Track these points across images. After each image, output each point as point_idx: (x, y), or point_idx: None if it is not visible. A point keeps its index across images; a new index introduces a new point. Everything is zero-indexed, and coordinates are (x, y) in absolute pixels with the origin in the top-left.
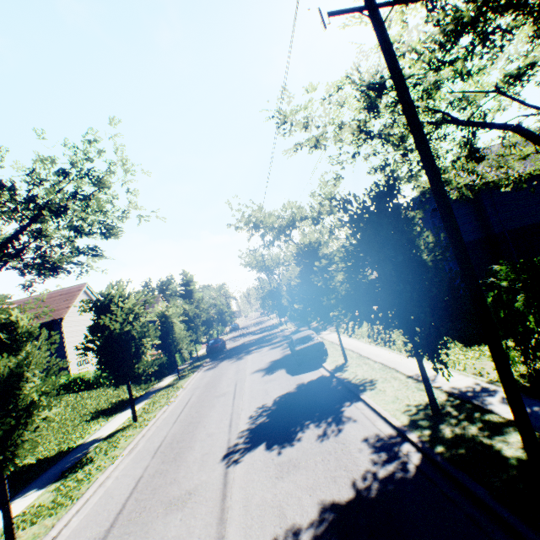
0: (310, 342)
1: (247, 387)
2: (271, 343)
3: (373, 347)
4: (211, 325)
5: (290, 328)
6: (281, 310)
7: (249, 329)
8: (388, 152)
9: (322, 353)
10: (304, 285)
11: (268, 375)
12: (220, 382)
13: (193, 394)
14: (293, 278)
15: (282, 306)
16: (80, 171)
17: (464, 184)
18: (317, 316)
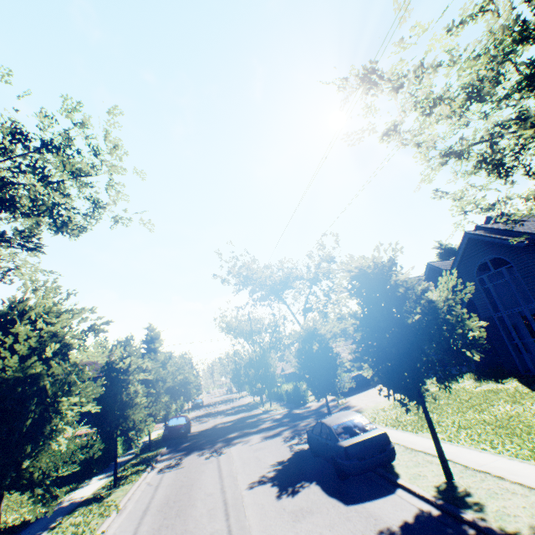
0: (365, 433)
1: (256, 527)
2: (260, 429)
3: (471, 450)
4: (175, 395)
5: (278, 409)
6: (266, 383)
7: (217, 407)
8: (533, 120)
9: (389, 457)
10: (372, 325)
11: (289, 495)
12: (192, 503)
13: (137, 531)
14: (344, 316)
15: (267, 378)
16: (49, 144)
17: (528, 233)
18: (390, 384)
